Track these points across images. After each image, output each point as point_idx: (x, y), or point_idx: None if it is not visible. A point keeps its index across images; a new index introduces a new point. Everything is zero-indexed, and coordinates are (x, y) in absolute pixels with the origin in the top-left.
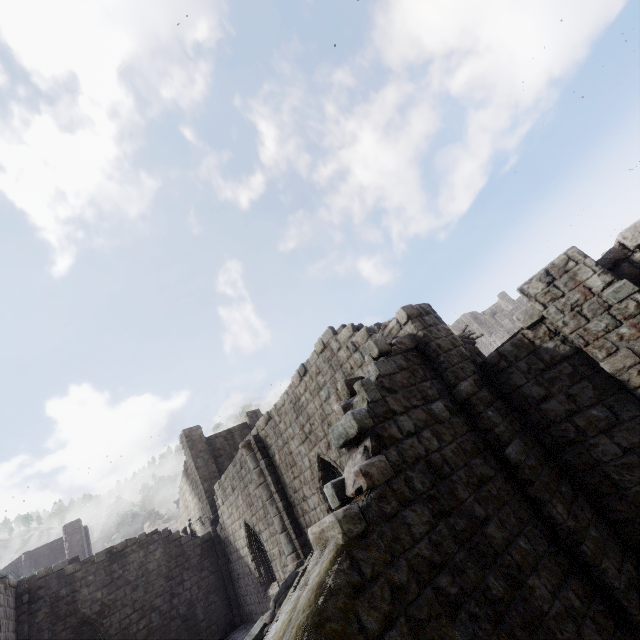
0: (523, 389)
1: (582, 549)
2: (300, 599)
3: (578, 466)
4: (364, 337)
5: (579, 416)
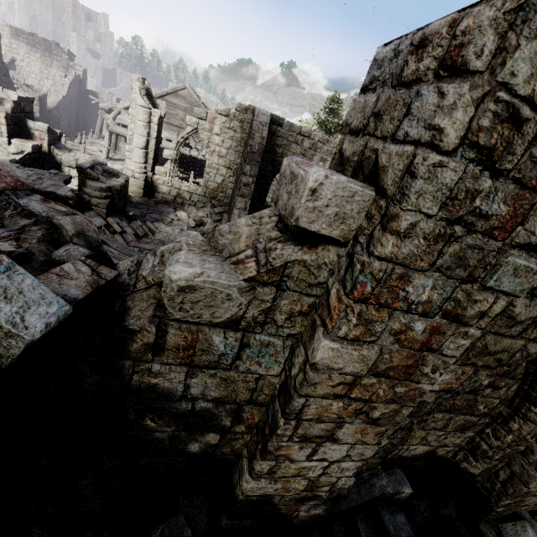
0: (90, 100)
1: (80, 122)
2: (56, 100)
3: (87, 115)
4: (66, 59)
5: (94, 111)
